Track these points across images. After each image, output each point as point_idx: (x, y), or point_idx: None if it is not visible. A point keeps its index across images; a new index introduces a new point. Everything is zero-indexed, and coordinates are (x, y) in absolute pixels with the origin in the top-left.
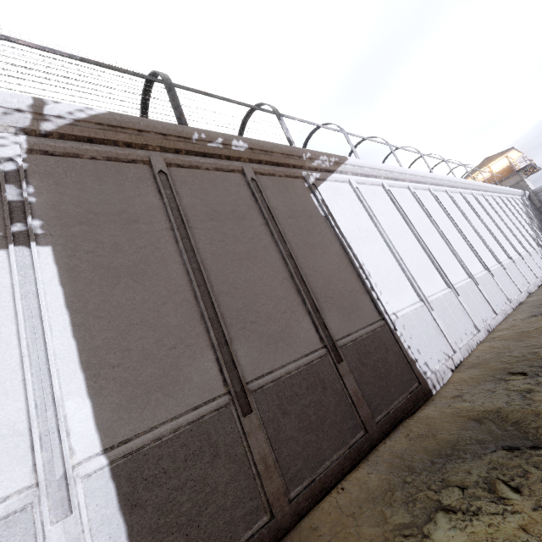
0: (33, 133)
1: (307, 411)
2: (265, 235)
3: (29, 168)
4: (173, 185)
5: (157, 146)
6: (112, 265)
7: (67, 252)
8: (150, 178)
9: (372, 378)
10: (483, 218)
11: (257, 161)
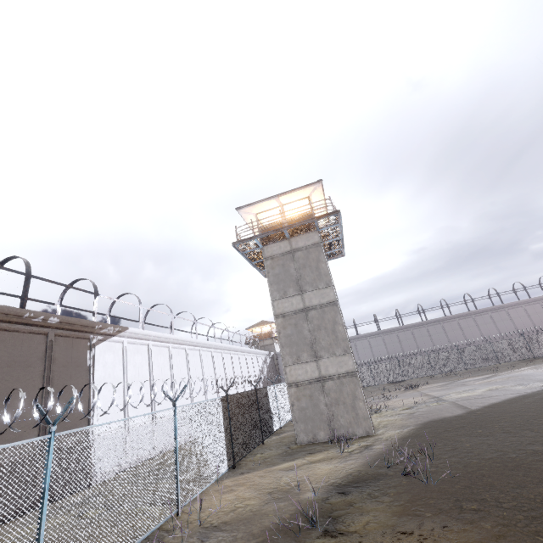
0: None
1: (4, 485)
2: (39, 378)
3: None
4: None
5: None
6: None
7: None
8: None
9: (57, 471)
10: (219, 372)
11: (61, 328)
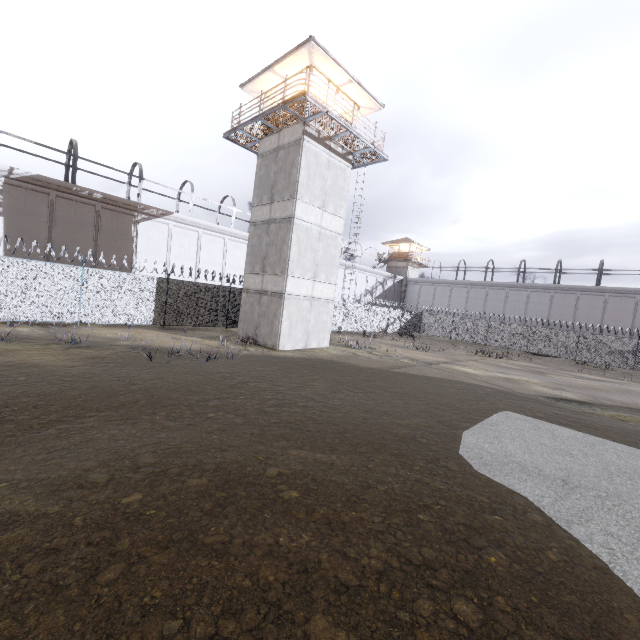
0: (7, 177)
1: None
2: (90, 236)
3: (3, 189)
4: (56, 205)
5: (55, 189)
6: (21, 228)
7: (8, 220)
8: (47, 201)
9: None
10: None
11: (107, 203)
